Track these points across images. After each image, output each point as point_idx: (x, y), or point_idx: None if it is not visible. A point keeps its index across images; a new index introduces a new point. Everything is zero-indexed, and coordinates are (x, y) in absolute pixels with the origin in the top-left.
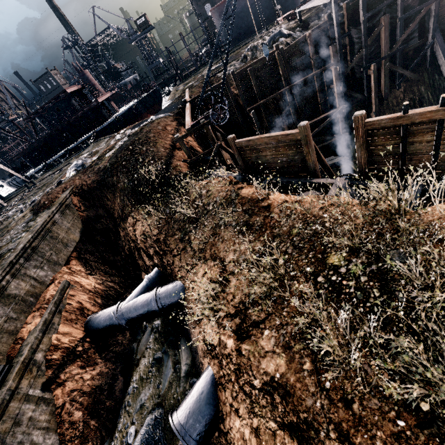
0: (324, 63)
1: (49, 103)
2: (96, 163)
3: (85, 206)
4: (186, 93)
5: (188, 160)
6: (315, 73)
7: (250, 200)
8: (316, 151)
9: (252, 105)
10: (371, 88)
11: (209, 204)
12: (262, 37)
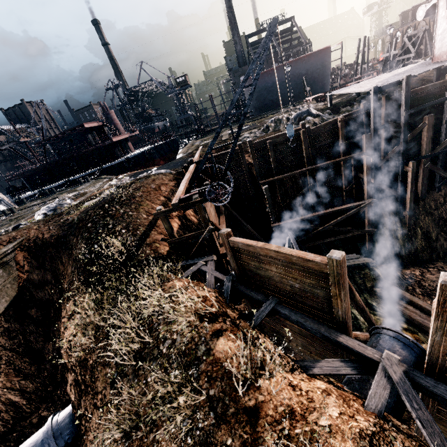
0: (354, 150)
1: (64, 134)
2: (69, 210)
3: (30, 265)
4: (198, 151)
5: (169, 239)
6: (343, 159)
7: (226, 375)
8: (349, 291)
9: (267, 178)
10: (405, 185)
11: (165, 339)
12: (288, 111)
